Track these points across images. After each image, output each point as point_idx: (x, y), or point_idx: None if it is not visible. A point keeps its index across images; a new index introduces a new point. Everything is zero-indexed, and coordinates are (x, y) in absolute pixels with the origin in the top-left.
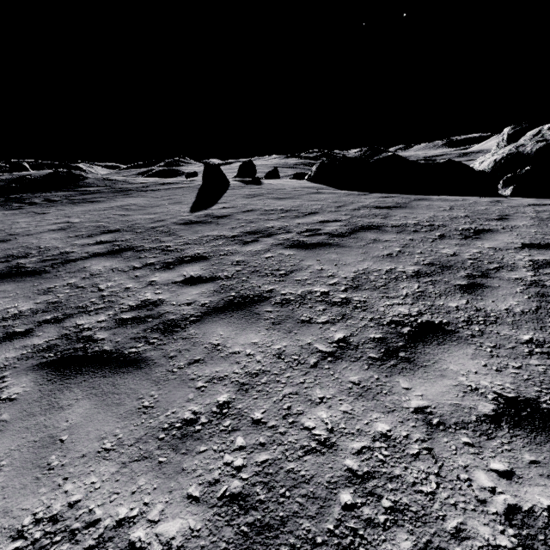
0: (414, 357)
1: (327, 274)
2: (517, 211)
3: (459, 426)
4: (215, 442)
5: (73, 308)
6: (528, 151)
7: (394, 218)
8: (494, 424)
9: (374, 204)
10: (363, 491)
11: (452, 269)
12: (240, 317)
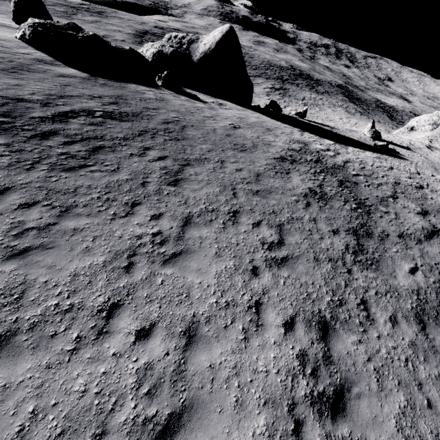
0: (145, 154)
1: (115, 137)
2: (162, 104)
3: (154, 161)
4: (121, 171)
5: (34, 159)
6: (167, 52)
7: (122, 107)
8: (158, 160)
9: (107, 94)
10: (145, 169)
11: (147, 132)
12: (102, 152)
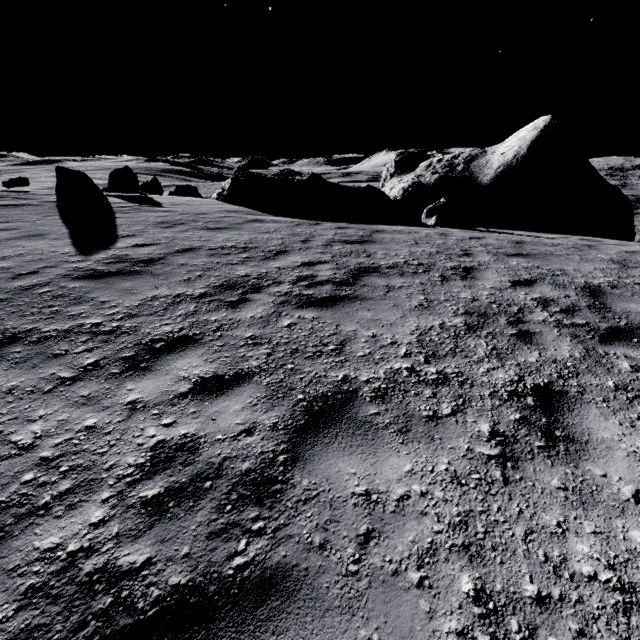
0: (570, 434)
1: (387, 341)
2: (470, 246)
3: None
4: None
5: None
6: (428, 182)
7: (378, 257)
8: None
9: (340, 238)
10: None
11: (490, 317)
12: (349, 434)
